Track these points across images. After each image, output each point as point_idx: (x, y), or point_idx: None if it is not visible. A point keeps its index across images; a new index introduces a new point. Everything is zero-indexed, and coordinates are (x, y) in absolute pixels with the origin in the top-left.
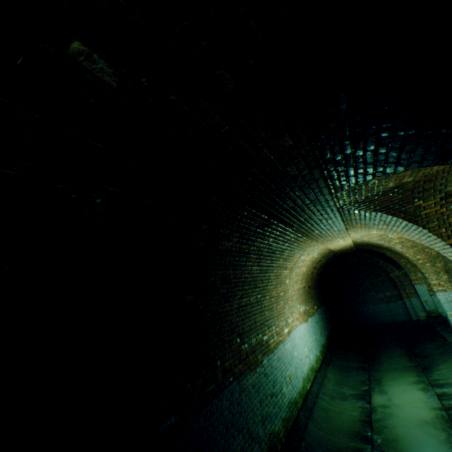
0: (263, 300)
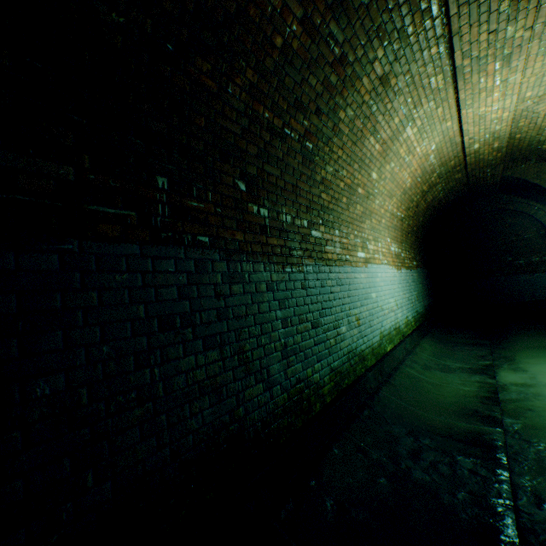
0: (318, 164)
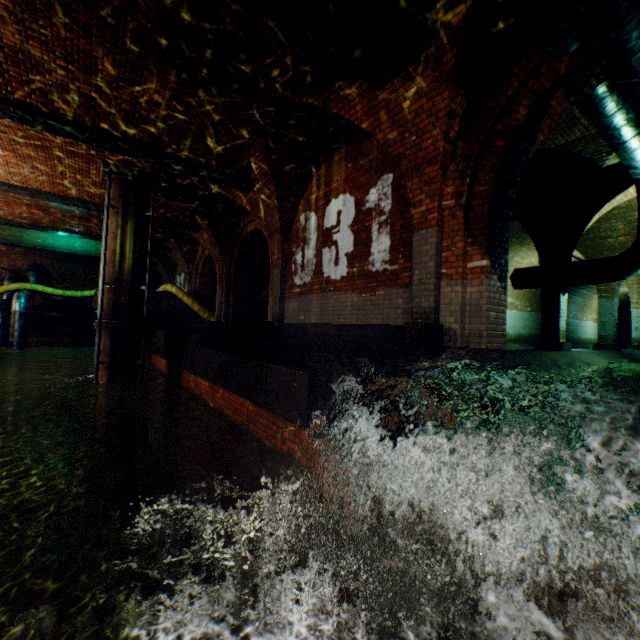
0: (581, 303)
